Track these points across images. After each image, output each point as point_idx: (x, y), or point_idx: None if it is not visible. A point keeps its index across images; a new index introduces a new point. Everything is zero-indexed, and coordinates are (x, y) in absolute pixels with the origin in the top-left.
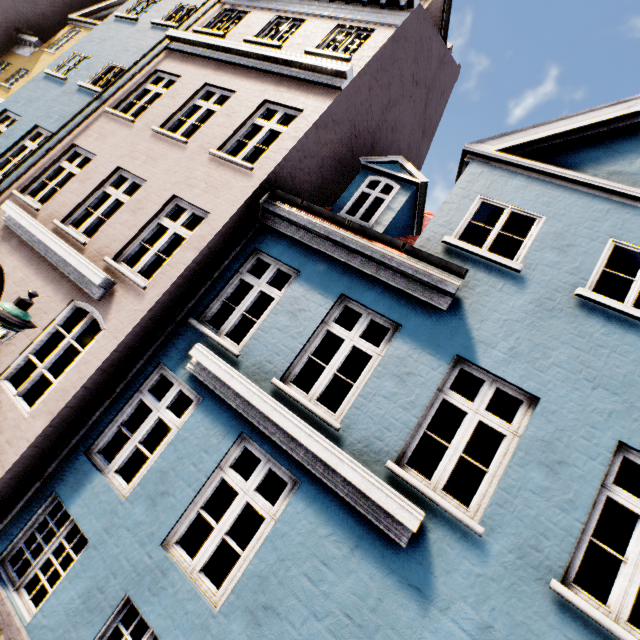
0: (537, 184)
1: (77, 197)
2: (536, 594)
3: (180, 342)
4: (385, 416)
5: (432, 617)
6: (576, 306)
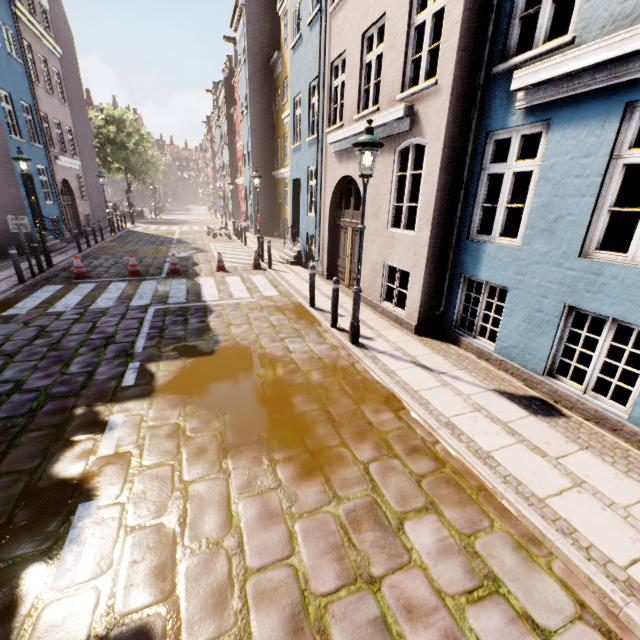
0: None
1: (354, 90)
2: None
3: (495, 100)
4: None
5: None
6: None
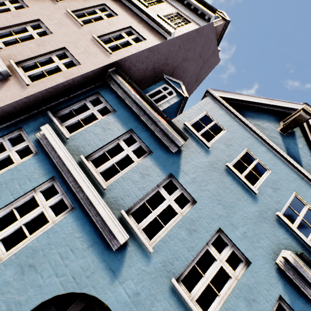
0: (229, 116)
1: (7, 22)
2: (164, 283)
3: (38, 121)
4: (129, 190)
5: (115, 285)
6: (224, 169)
